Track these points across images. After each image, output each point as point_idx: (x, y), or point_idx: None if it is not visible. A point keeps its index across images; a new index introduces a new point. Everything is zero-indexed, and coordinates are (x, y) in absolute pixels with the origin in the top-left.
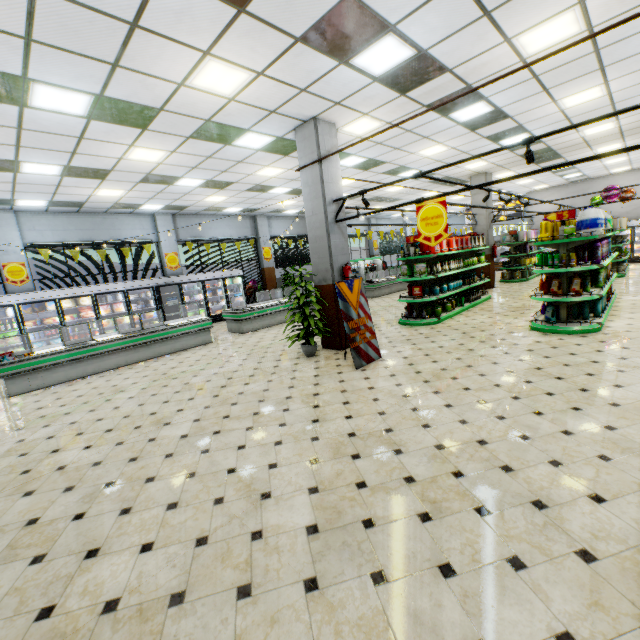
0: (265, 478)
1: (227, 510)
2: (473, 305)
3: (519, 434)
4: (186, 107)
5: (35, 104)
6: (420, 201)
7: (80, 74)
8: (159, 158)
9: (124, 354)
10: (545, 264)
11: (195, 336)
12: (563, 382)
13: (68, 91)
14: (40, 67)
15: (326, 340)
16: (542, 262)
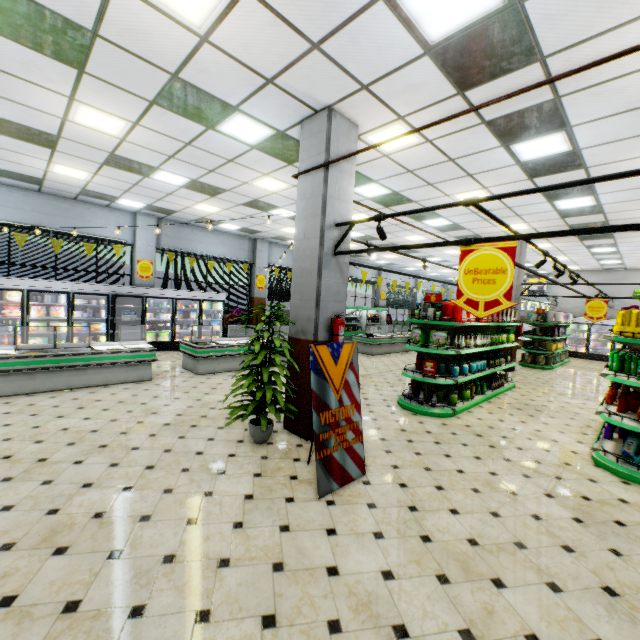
0: None
1: None
2: (495, 394)
3: None
4: (135, 38)
5: None
6: (469, 242)
7: None
8: (119, 130)
9: (10, 379)
10: (624, 370)
11: (128, 369)
12: None
13: None
14: None
15: (290, 418)
16: (619, 366)
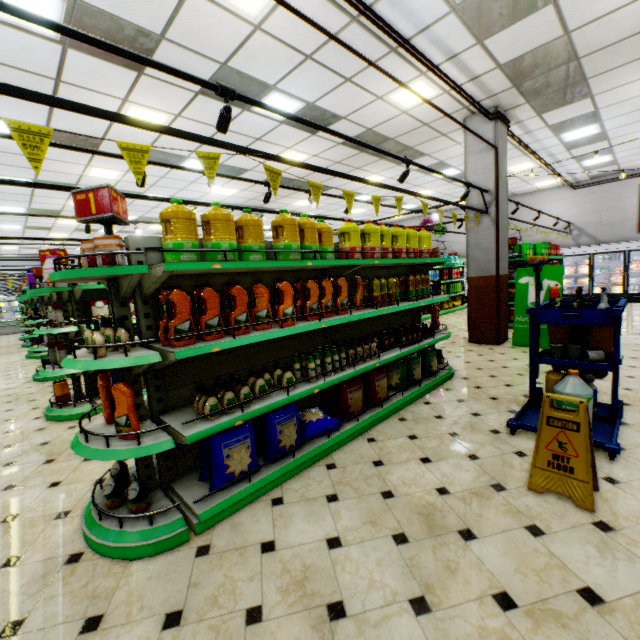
0: None
1: None
2: None
3: None
4: None
5: None
6: None
7: None
8: None
9: None
10: None
11: None
12: None
13: None
14: None
15: None
16: None
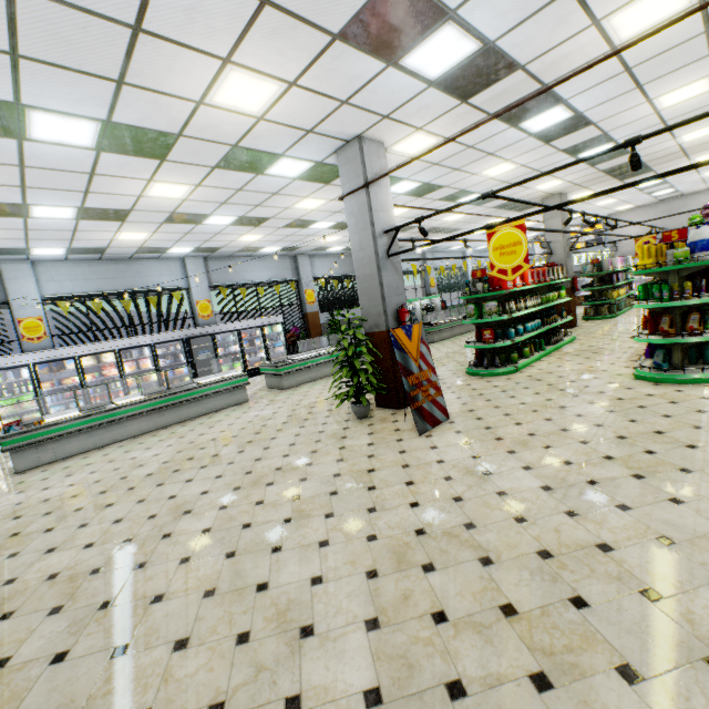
0: (306, 601)
1: (253, 655)
2: (555, 349)
3: (656, 535)
4: (208, 131)
5: (35, 136)
6: (492, 226)
7: (81, 96)
8: (183, 194)
9: (147, 419)
10: (649, 297)
11: (229, 395)
12: (699, 452)
13: (70, 118)
14: (34, 90)
15: (381, 397)
16: (645, 295)
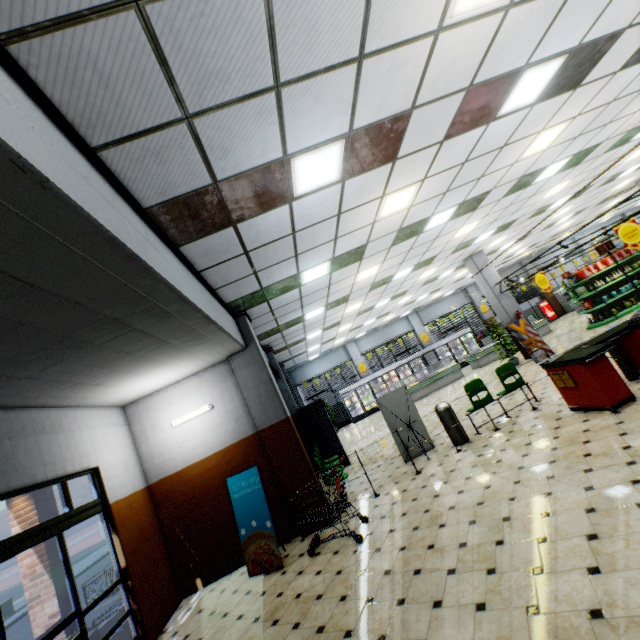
0: None
1: None
2: None
3: None
4: (417, 283)
5: (375, 307)
6: (532, 275)
7: (388, 296)
8: (409, 298)
9: (422, 391)
10: None
11: (453, 375)
12: None
13: (384, 300)
14: (380, 300)
15: (524, 354)
16: None
